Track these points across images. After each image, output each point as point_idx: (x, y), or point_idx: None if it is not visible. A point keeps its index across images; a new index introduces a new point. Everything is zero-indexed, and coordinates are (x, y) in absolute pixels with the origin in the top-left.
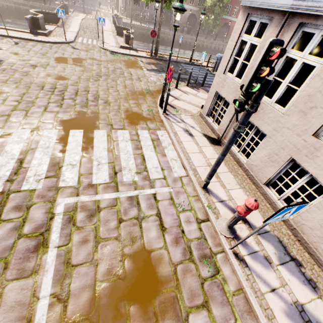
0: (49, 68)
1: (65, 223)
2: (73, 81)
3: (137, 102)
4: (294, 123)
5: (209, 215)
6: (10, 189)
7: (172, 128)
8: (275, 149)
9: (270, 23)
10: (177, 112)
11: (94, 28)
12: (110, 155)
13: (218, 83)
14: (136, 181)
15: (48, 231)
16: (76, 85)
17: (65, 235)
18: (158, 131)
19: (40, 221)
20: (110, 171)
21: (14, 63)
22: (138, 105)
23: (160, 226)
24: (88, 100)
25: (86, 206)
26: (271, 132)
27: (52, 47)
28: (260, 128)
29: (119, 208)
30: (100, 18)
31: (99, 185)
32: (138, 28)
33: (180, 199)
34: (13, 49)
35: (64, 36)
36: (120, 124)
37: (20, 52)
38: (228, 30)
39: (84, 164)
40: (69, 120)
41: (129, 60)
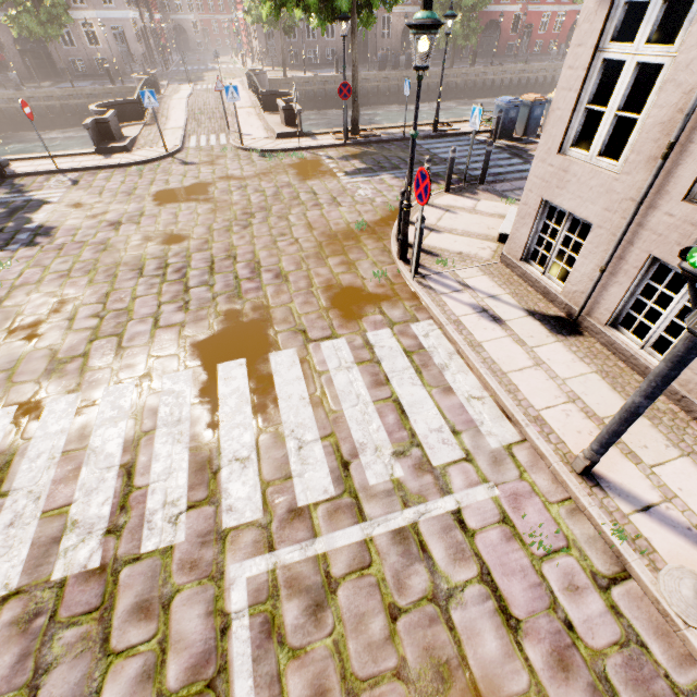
0: (145, 223)
1: (259, 642)
2: (200, 240)
3: (344, 260)
4: None
5: (626, 560)
6: (118, 554)
7: (447, 312)
8: None
9: None
10: (445, 265)
11: (215, 108)
12: (319, 414)
13: (544, 178)
14: (401, 481)
15: (224, 673)
16: (208, 247)
17: (267, 682)
18: (414, 325)
19: (200, 642)
20: (332, 462)
21: (78, 227)
22: (350, 266)
23: (502, 615)
24: (238, 280)
25: (298, 577)
26: None
27: (143, 173)
28: None
29: (381, 572)
30: (227, 88)
31: (315, 508)
32: (301, 83)
33: (527, 516)
34: (71, 196)
35: (161, 143)
36: (323, 325)
37: (85, 200)
38: (498, 36)
39: (267, 453)
40: (210, 340)
41: (303, 161)
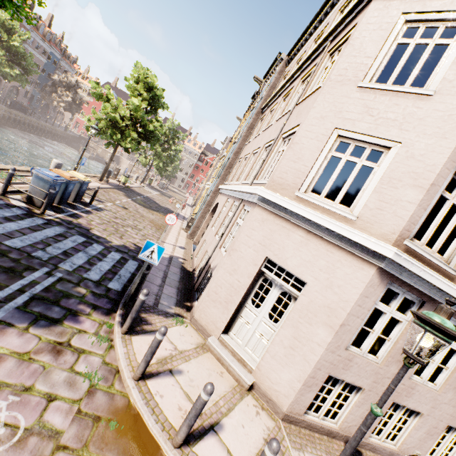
0: None
1: None
2: None
3: None
4: (450, 398)
5: None
6: None
7: None
8: (434, 423)
9: (423, 306)
10: None
11: None
12: None
13: (333, 362)
14: None
15: None
16: None
17: None
18: None
19: None
20: None
21: None
22: None
23: None
24: None
25: None
26: (429, 410)
27: None
28: (416, 410)
29: None
30: None
31: None
32: None
33: None
34: None
35: None
36: None
37: None
38: None
39: None
40: None
41: None
